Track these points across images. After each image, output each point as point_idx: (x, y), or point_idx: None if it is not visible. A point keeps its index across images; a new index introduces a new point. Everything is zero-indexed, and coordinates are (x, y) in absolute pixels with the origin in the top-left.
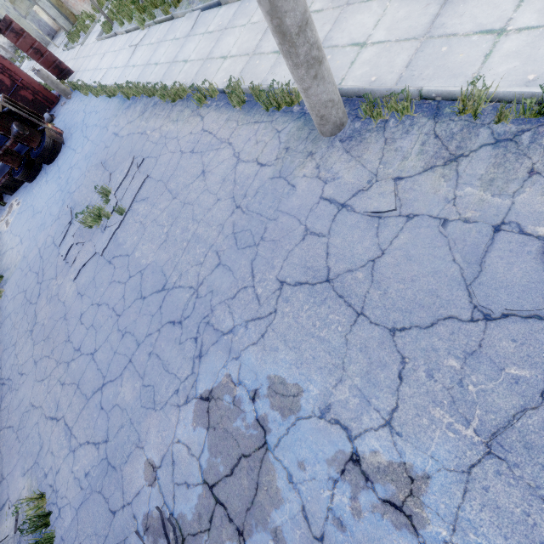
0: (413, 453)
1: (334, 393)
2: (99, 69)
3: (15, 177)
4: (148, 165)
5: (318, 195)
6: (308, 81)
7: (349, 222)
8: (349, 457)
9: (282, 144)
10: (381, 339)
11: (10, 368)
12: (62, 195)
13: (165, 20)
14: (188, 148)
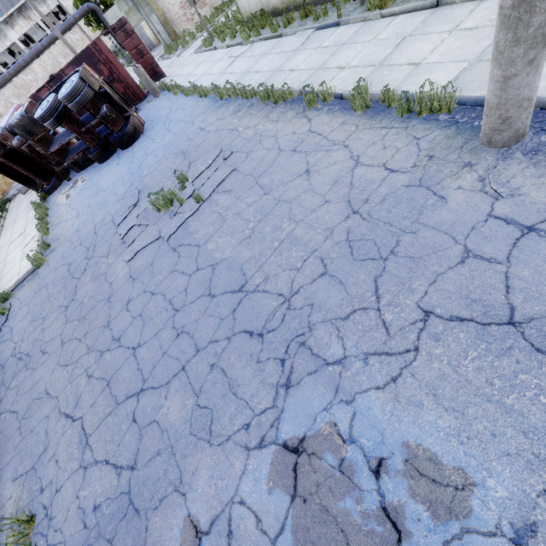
0: None
1: (542, 506)
2: (192, 75)
3: (89, 155)
4: (236, 159)
5: (484, 211)
6: (519, 65)
7: (545, 250)
8: None
9: (423, 152)
10: None
11: (33, 342)
12: (131, 178)
13: (272, 38)
14: (289, 146)
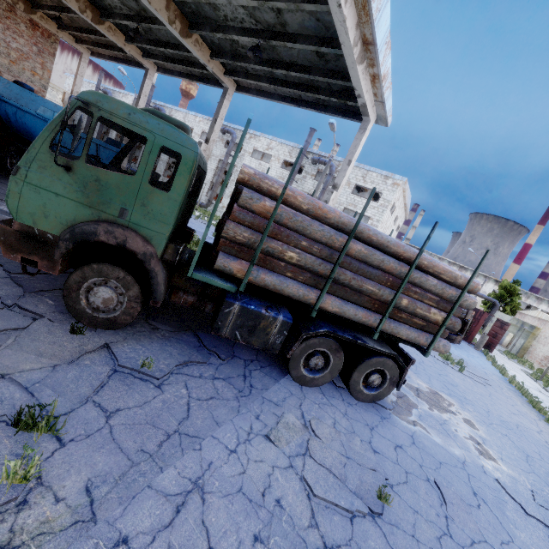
0: (502, 463)
1: (491, 443)
2: (506, 368)
3: None
4: (490, 387)
5: None
6: None
7: None
8: (477, 441)
9: None
10: (527, 467)
11: None
12: None
13: None
14: (518, 409)
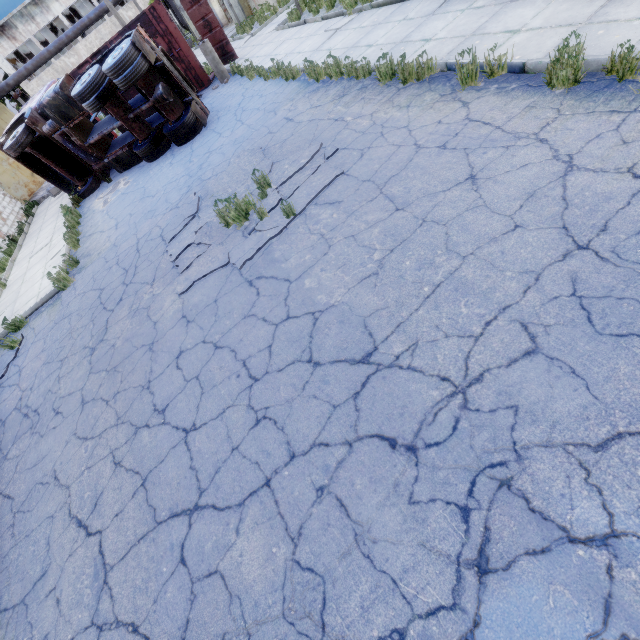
0: None
1: None
2: (273, 55)
3: (136, 150)
4: (344, 158)
5: None
6: None
7: None
8: None
9: None
10: None
11: (44, 394)
12: (189, 181)
13: (389, 3)
14: (433, 141)
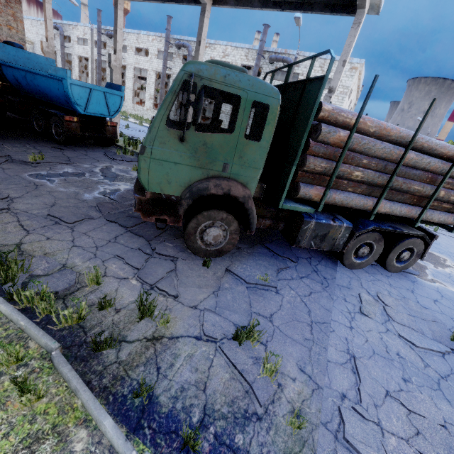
0: None
1: None
2: None
3: None
4: None
5: None
6: None
7: None
8: None
9: None
10: None
11: None
12: None
13: None
14: None
